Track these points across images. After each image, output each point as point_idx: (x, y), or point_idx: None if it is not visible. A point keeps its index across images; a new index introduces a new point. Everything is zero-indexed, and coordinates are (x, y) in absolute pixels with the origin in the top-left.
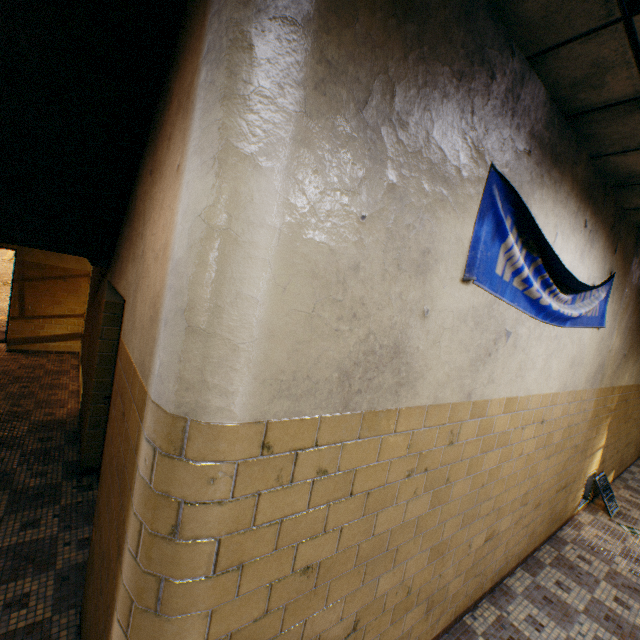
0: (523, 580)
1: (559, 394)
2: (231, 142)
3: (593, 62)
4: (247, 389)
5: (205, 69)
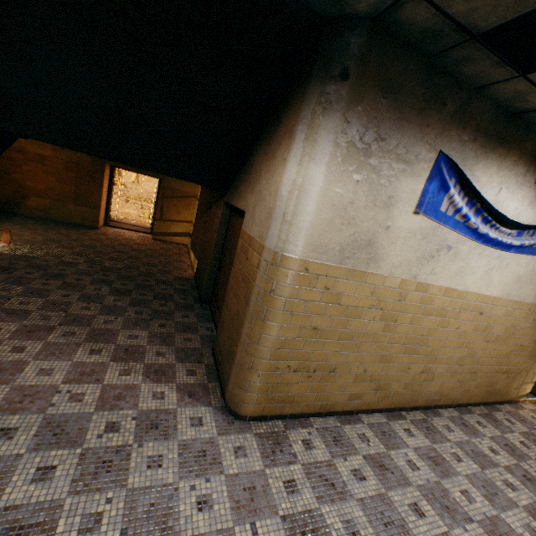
0: (451, 413)
1: (501, 299)
2: (308, 155)
3: (514, 91)
4: (302, 245)
5: (301, 126)
